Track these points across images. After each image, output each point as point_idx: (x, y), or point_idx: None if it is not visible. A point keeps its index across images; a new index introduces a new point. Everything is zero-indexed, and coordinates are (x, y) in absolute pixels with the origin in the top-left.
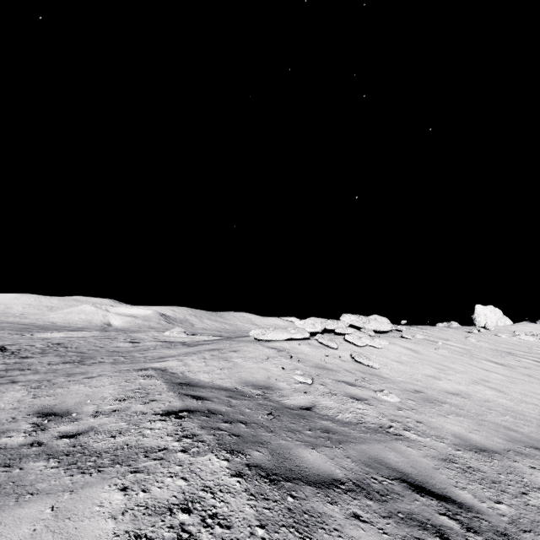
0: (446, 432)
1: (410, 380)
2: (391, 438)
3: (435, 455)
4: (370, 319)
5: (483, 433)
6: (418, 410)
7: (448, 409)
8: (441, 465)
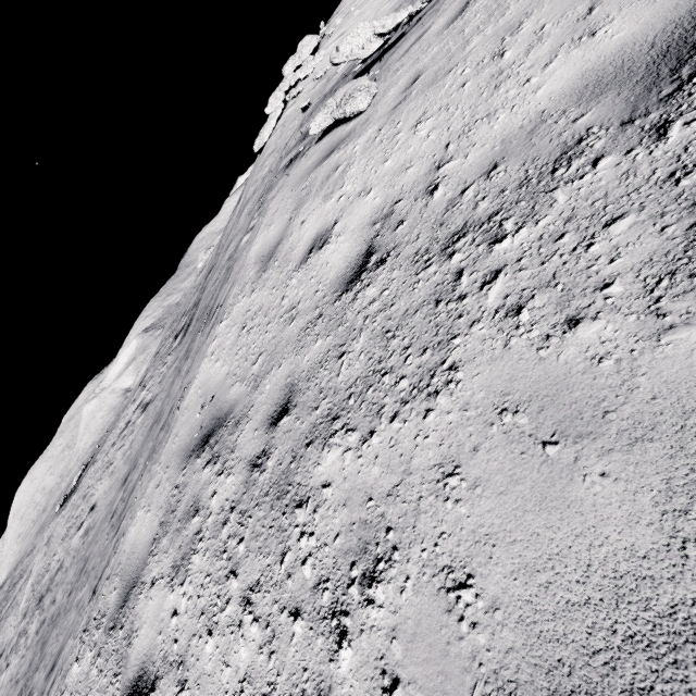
0: None
1: None
2: None
3: None
4: (300, 50)
5: None
6: None
7: None
8: None
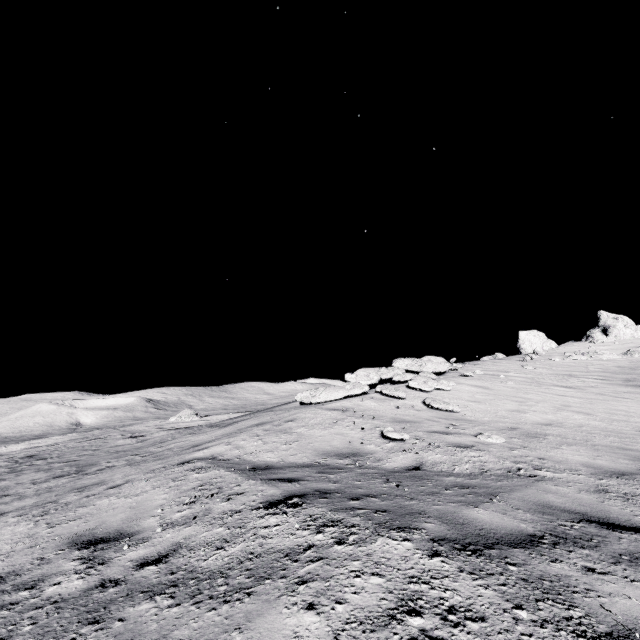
0: (574, 463)
1: (497, 419)
2: (530, 480)
3: (586, 488)
4: (425, 360)
5: (605, 457)
6: (529, 447)
7: (555, 441)
8: (601, 497)
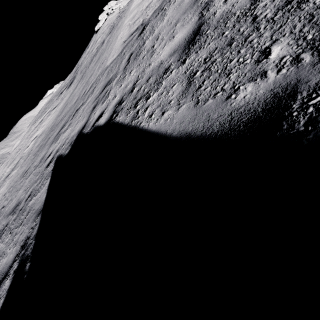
0: None
1: None
2: None
3: None
4: (110, 4)
5: None
6: None
7: None
8: None
